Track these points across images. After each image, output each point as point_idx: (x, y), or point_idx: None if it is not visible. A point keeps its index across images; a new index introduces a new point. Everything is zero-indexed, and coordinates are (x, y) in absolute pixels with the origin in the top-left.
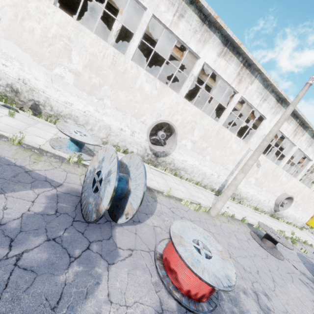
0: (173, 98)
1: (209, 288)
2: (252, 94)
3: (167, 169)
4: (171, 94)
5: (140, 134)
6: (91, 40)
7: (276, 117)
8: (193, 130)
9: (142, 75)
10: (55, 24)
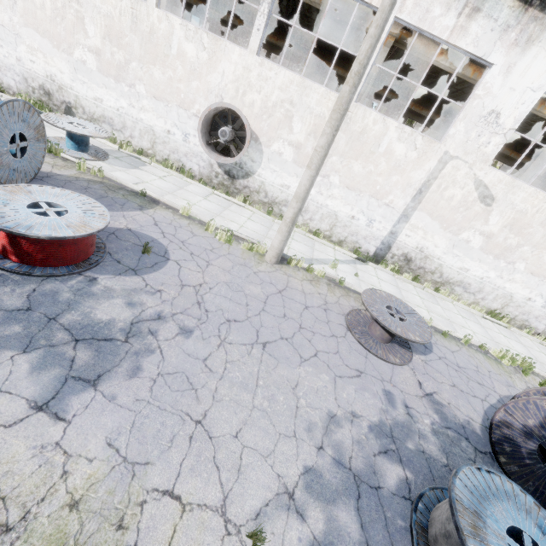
0: (237, 61)
1: (3, 235)
2: (429, 5)
3: (254, 201)
4: (232, 52)
5: (196, 137)
6: None
7: (531, 53)
8: (290, 120)
9: (177, 29)
10: None
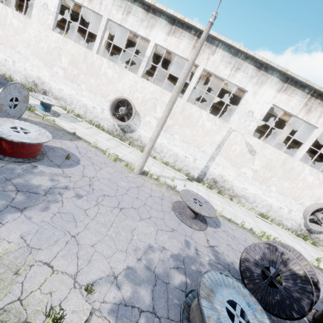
0: (131, 79)
1: None
2: (218, 65)
3: (135, 145)
4: (129, 75)
5: (108, 111)
6: (72, 46)
7: (264, 88)
8: (155, 107)
9: (104, 63)
10: (53, 41)
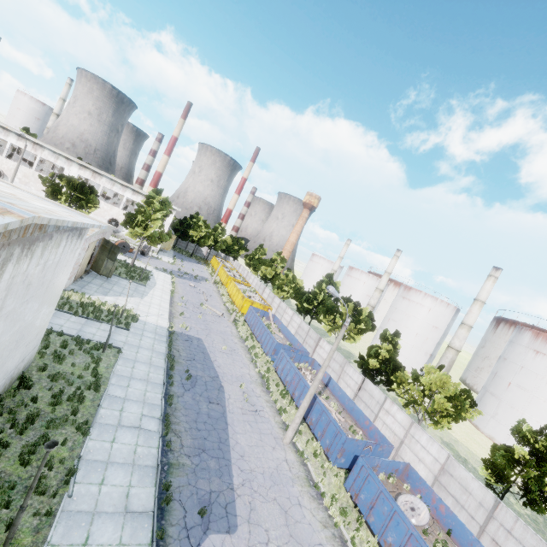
0: None
1: None
2: (48, 156)
3: None
4: None
5: None
6: None
7: (72, 168)
8: (17, 173)
9: None
10: None
